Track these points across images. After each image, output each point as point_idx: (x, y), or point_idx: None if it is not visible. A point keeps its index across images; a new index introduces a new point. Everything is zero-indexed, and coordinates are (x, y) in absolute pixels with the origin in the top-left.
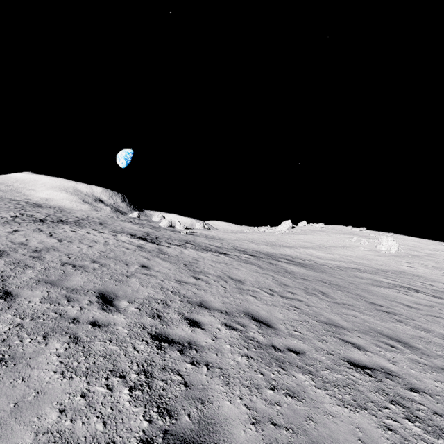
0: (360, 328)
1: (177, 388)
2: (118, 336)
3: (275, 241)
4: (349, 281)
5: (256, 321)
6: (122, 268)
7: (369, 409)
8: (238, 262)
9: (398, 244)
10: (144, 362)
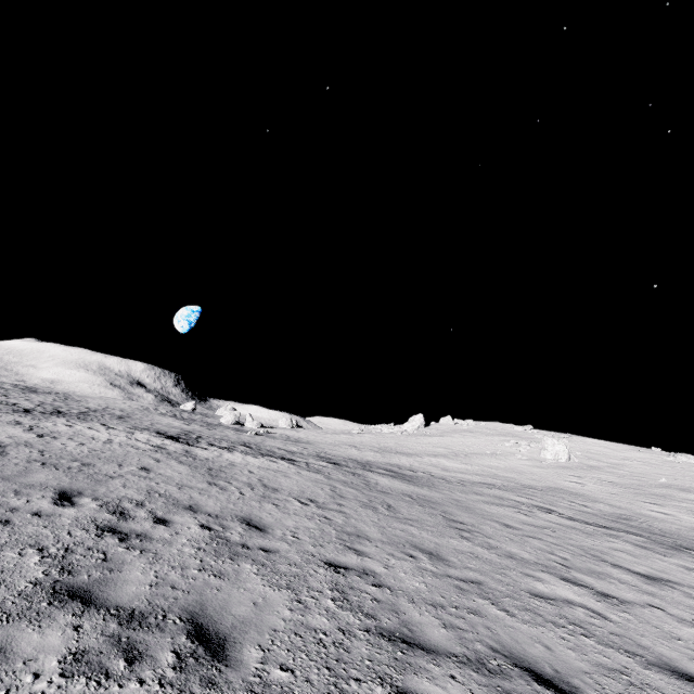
0: (392, 540)
1: (93, 561)
2: (58, 524)
3: (393, 446)
4: (455, 497)
5: (248, 525)
6: (111, 468)
7: (296, 590)
8: (299, 470)
9: (569, 449)
10: (72, 543)
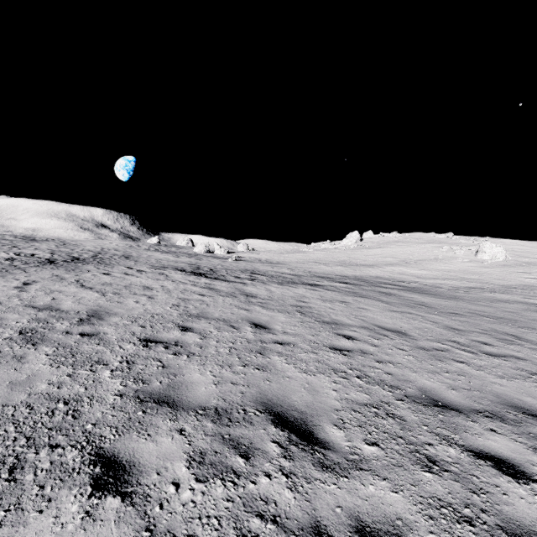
0: None
1: None
2: None
3: (348, 260)
4: (502, 309)
5: None
6: (234, 335)
7: None
8: (350, 297)
9: (505, 250)
10: None
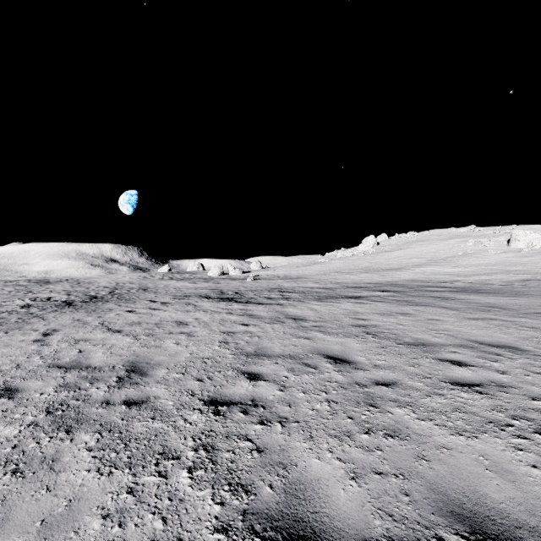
0: None
1: None
2: None
3: (371, 266)
4: None
5: None
6: (317, 378)
7: None
8: (407, 307)
9: None
10: None
